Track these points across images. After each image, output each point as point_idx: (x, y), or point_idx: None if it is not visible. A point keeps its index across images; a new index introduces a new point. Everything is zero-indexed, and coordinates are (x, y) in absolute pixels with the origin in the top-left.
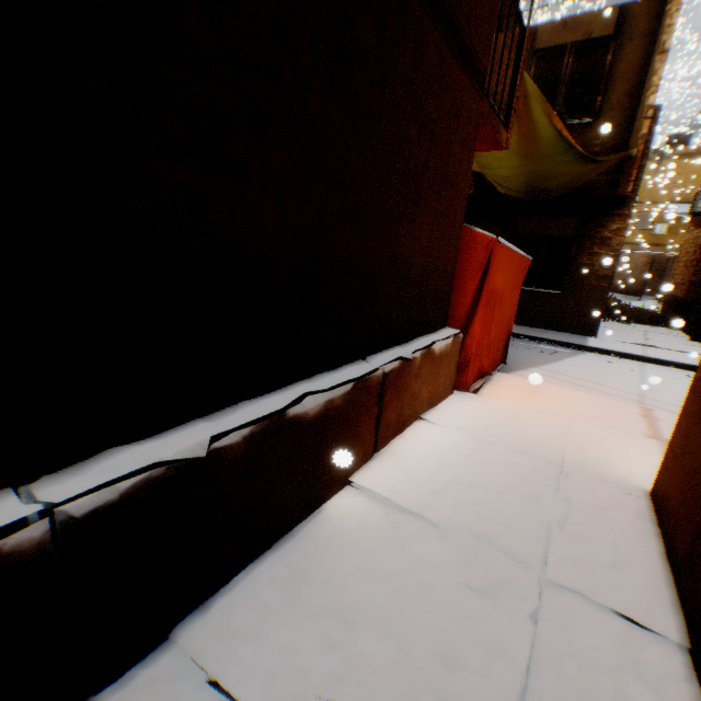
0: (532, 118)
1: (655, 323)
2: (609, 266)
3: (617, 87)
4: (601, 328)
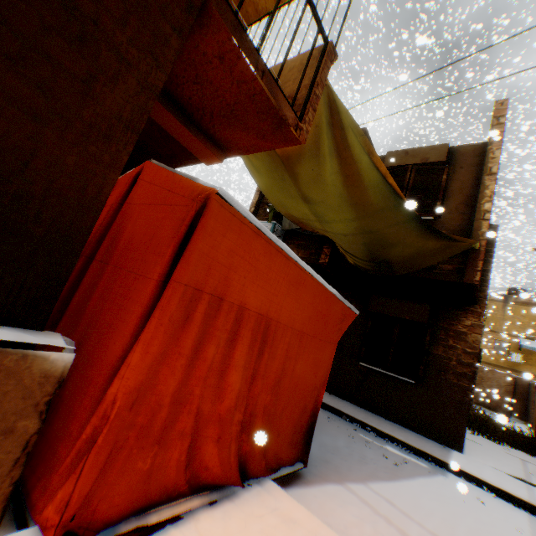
0: (354, 156)
1: (533, 452)
2: (468, 364)
3: (454, 196)
4: (470, 441)
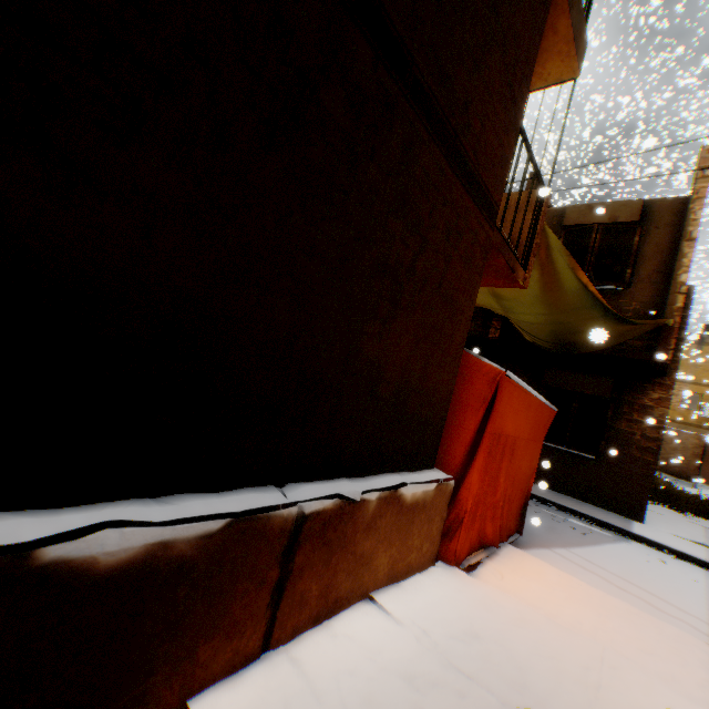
0: (556, 268)
1: None
2: (653, 438)
3: (646, 262)
4: (649, 512)
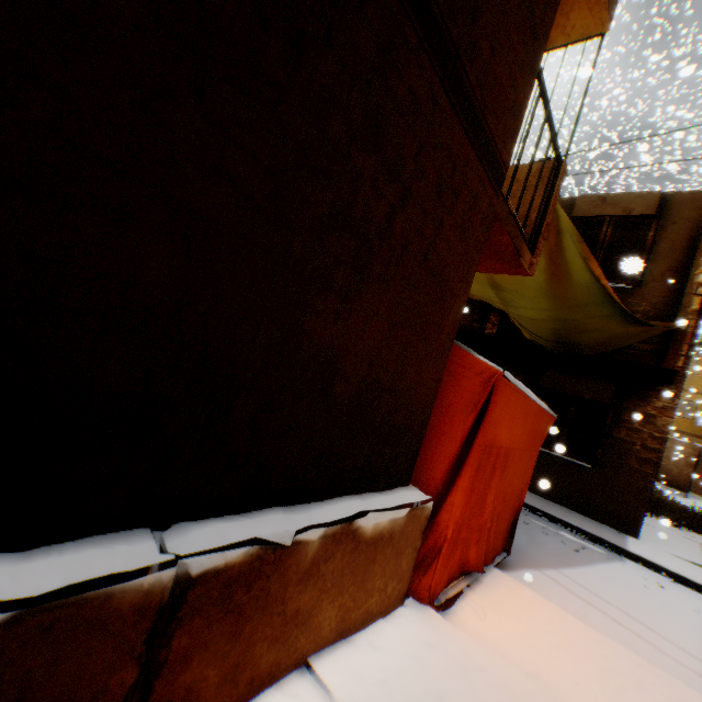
0: (565, 257)
1: None
2: (654, 449)
3: (659, 260)
4: (643, 525)
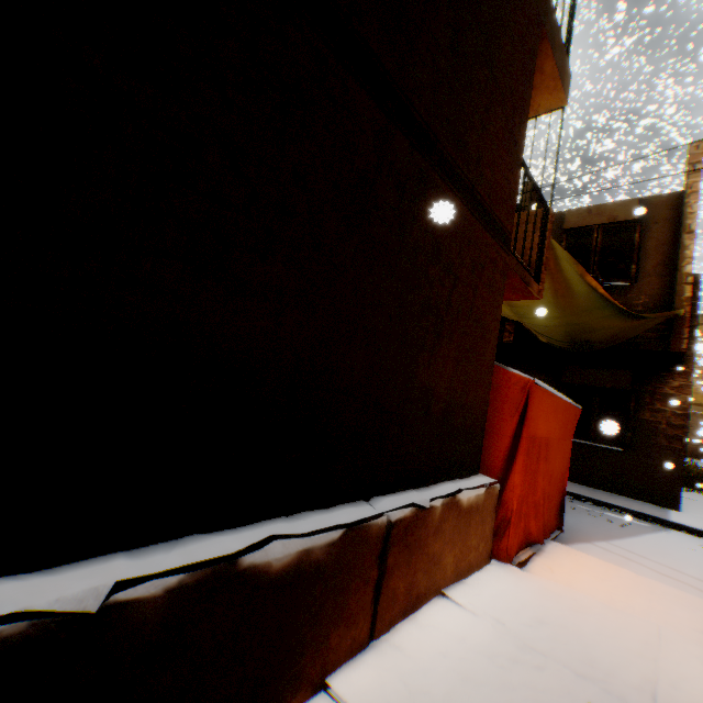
0: (565, 276)
1: None
2: (678, 426)
3: (649, 257)
4: (684, 499)
